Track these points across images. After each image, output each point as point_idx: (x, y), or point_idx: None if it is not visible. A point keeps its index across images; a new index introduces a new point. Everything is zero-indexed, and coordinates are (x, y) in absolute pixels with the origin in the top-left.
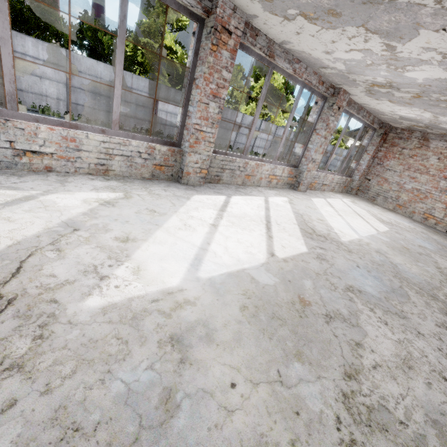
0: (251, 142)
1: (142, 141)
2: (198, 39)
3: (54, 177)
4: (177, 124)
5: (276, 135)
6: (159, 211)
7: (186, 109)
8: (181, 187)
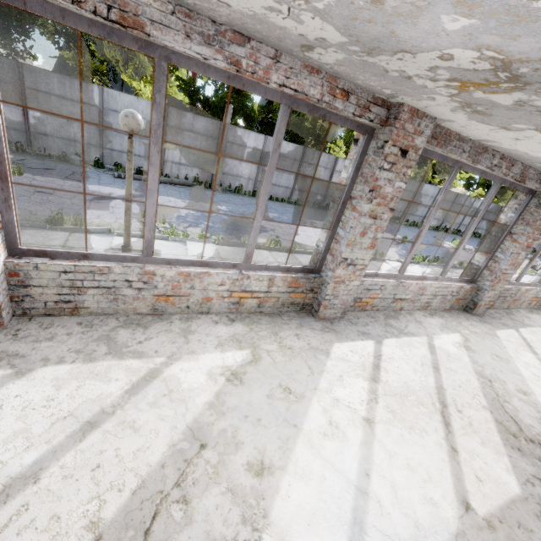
0: (423, 213)
1: (454, 281)
2: (525, 205)
3: (408, 316)
4: (471, 261)
5: (454, 203)
6: (502, 357)
7: (493, 254)
8: (475, 319)
